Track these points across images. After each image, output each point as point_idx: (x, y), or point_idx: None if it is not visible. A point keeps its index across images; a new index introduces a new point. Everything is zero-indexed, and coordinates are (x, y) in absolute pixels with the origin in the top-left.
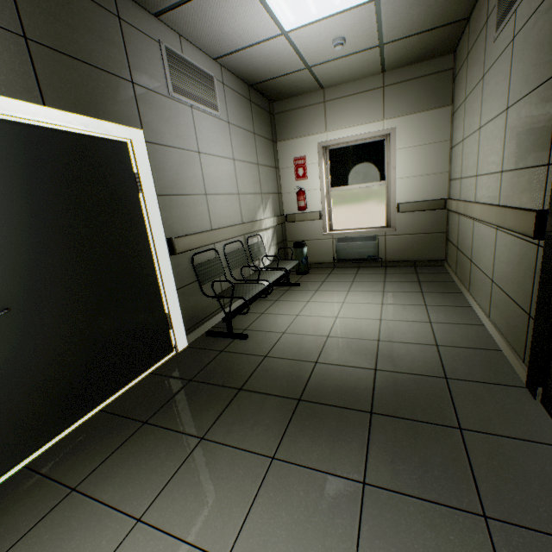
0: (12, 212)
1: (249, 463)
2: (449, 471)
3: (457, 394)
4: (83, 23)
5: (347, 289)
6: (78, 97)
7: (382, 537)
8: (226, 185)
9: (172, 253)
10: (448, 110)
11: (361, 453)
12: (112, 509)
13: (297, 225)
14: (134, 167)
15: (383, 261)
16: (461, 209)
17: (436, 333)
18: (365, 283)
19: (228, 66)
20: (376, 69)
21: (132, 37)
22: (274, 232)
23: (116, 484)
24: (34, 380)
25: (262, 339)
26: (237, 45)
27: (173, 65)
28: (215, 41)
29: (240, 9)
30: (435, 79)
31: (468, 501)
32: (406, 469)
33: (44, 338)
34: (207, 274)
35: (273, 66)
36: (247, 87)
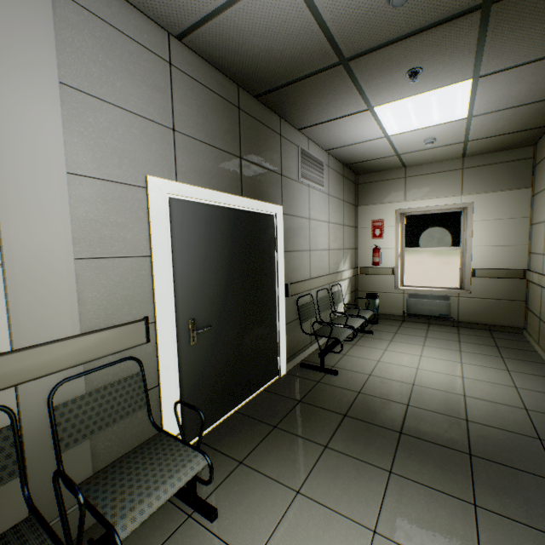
0: (220, 263)
1: (371, 471)
2: None
3: None
4: (264, 143)
5: (421, 343)
6: (256, 189)
7: (499, 544)
8: (322, 242)
9: (287, 295)
10: (527, 192)
11: (467, 483)
12: (275, 481)
13: (369, 277)
14: (275, 232)
15: (455, 321)
16: None
17: (524, 398)
18: (439, 340)
19: (334, 154)
20: (457, 155)
21: (285, 146)
22: (349, 282)
23: (270, 465)
24: (211, 378)
25: (351, 377)
26: (347, 143)
27: (303, 160)
28: (331, 141)
29: (359, 125)
30: (514, 165)
31: None
32: (511, 502)
33: (219, 349)
34: (305, 315)
35: (369, 154)
36: (342, 166)
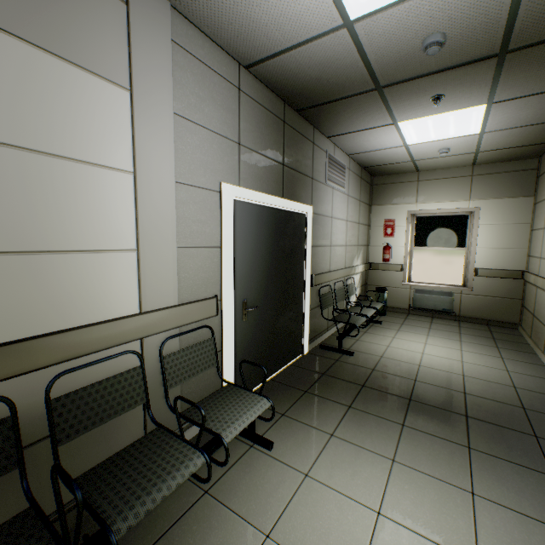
0: (265, 254)
1: (388, 424)
2: (528, 454)
3: (533, 418)
4: (301, 151)
5: (425, 333)
6: (293, 191)
7: (485, 470)
8: (340, 239)
9: (311, 285)
10: (530, 200)
11: (464, 434)
12: (312, 427)
13: (378, 273)
14: (305, 229)
15: (456, 315)
16: (540, 283)
17: (513, 379)
18: (441, 331)
19: (355, 158)
20: (467, 163)
21: (316, 152)
22: (361, 276)
23: (307, 417)
24: (255, 349)
25: (365, 358)
26: (369, 149)
27: (329, 164)
28: (355, 147)
29: (383, 135)
30: (519, 175)
31: (541, 468)
32: (497, 447)
33: (261, 326)
34: (325, 303)
35: (387, 159)
36: (360, 168)
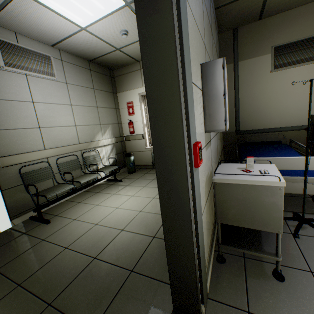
0: None
1: None
2: None
3: (124, 289)
4: None
5: (144, 185)
6: None
7: None
8: (62, 120)
9: None
10: None
11: None
12: None
13: (131, 142)
14: None
15: None
16: None
17: None
18: None
19: (65, 50)
20: None
21: None
22: (114, 147)
23: None
24: None
25: (57, 224)
26: (58, 37)
27: (6, 50)
28: (42, 35)
29: (39, 14)
30: None
31: None
32: None
33: None
34: (34, 178)
35: (94, 49)
36: (87, 62)
